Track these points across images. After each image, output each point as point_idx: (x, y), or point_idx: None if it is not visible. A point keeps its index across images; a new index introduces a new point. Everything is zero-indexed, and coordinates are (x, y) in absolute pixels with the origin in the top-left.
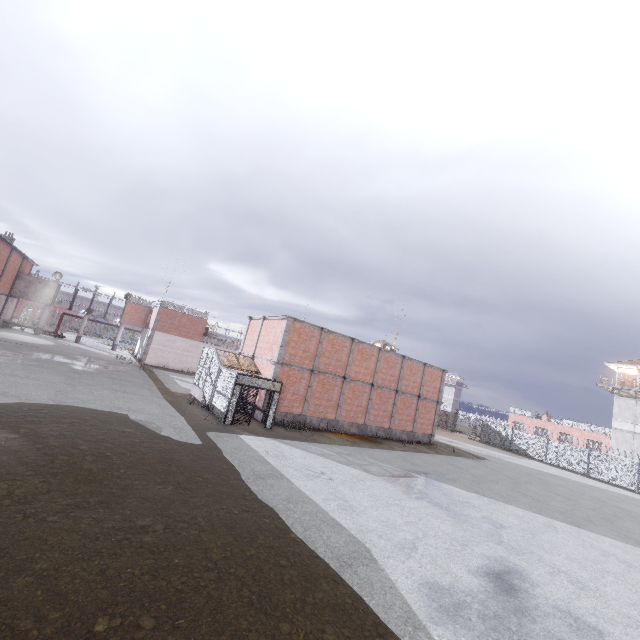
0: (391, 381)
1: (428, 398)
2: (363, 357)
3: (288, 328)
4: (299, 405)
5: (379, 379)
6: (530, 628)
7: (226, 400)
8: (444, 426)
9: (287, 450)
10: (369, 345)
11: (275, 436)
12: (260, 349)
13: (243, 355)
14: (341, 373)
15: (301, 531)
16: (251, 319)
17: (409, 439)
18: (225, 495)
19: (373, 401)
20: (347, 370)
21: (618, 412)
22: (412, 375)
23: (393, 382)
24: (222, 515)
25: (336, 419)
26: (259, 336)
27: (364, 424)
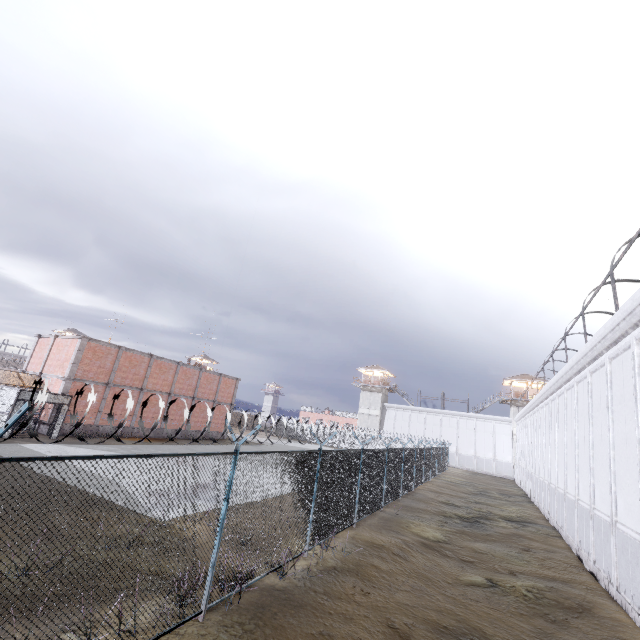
0: (189, 390)
1: (223, 402)
2: (162, 370)
3: (82, 347)
4: (92, 416)
5: (177, 389)
6: (200, 495)
7: (4, 416)
8: (250, 427)
9: (71, 449)
10: (168, 360)
11: (61, 443)
12: (50, 367)
13: (28, 373)
14: (138, 385)
15: (70, 481)
16: (40, 337)
17: (202, 436)
18: (5, 474)
19: (170, 408)
20: (145, 382)
21: (362, 402)
22: (209, 384)
23: (190, 390)
24: (3, 481)
25: (131, 426)
26: (49, 354)
27: (160, 428)
